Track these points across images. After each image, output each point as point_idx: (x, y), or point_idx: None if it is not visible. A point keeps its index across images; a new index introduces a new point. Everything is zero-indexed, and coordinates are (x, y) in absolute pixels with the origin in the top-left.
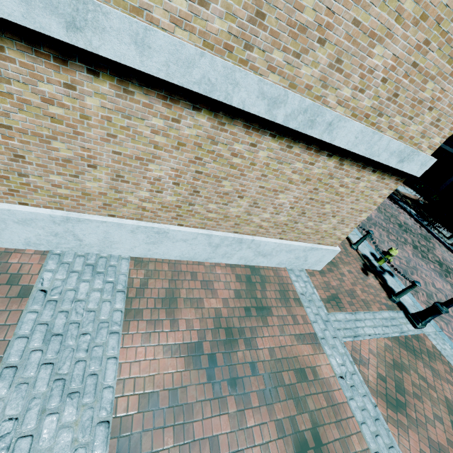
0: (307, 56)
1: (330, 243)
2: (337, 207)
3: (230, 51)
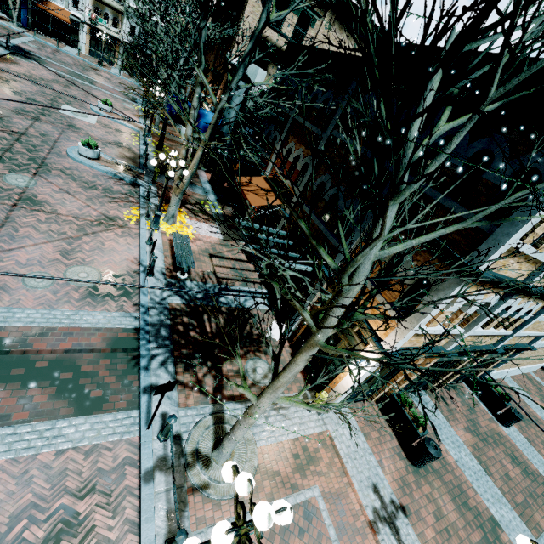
0: None
1: (543, 362)
2: None
3: None
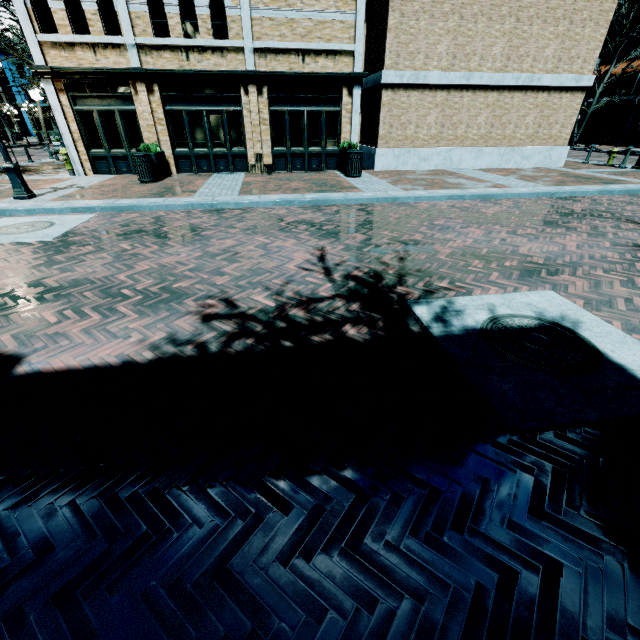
0: (524, 62)
1: (561, 144)
2: (556, 118)
3: (502, 71)
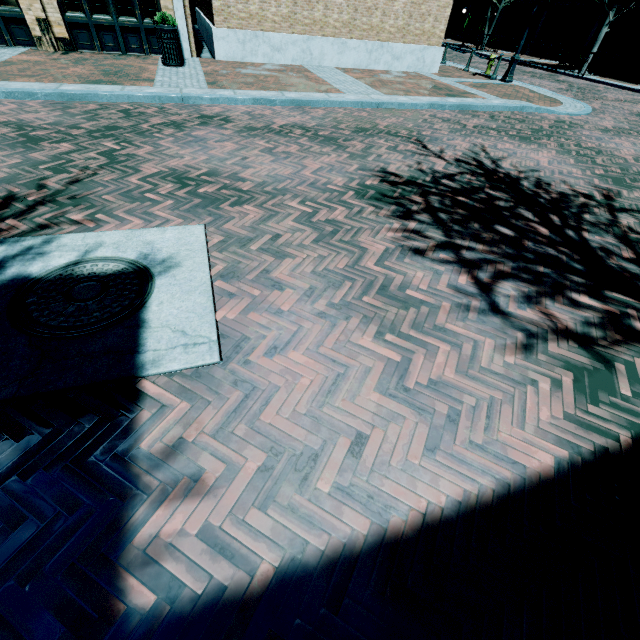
0: None
1: (435, 43)
2: (429, 7)
3: None
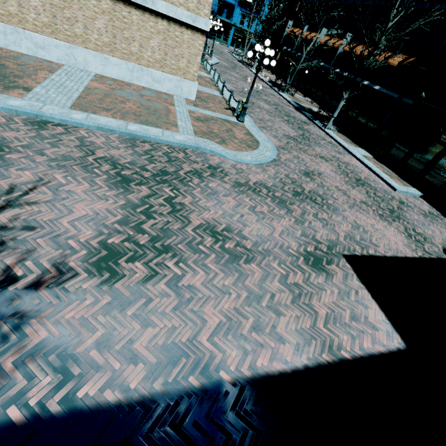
0: None
1: (191, 79)
2: (182, 51)
3: None
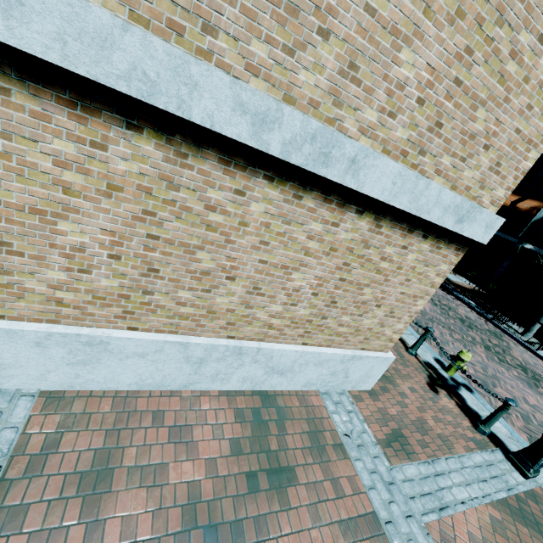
0: (305, 55)
1: (378, 347)
2: (382, 292)
3: (179, 33)
